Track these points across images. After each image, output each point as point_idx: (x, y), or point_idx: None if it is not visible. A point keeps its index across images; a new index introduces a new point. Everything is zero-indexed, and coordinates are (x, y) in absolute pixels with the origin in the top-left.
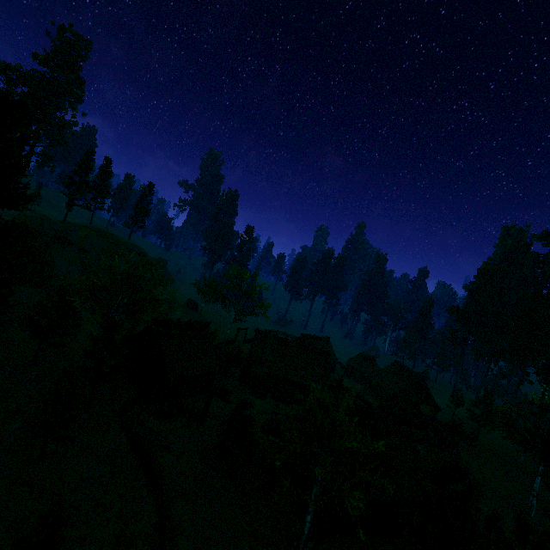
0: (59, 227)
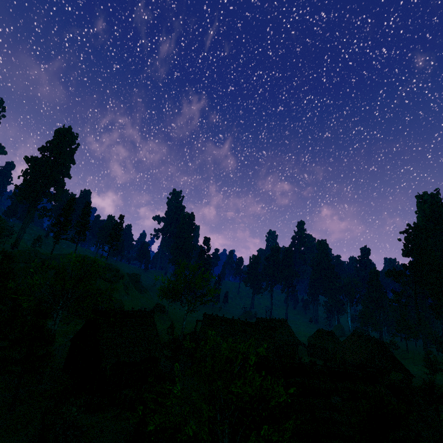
0: (45, 256)
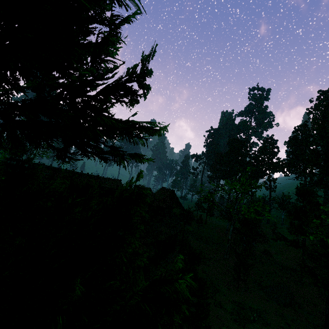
0: None
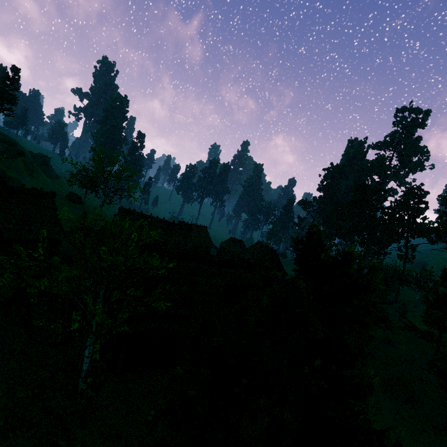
0: None
